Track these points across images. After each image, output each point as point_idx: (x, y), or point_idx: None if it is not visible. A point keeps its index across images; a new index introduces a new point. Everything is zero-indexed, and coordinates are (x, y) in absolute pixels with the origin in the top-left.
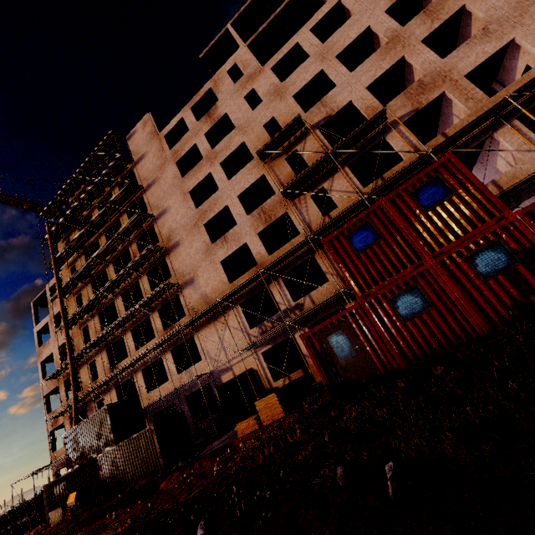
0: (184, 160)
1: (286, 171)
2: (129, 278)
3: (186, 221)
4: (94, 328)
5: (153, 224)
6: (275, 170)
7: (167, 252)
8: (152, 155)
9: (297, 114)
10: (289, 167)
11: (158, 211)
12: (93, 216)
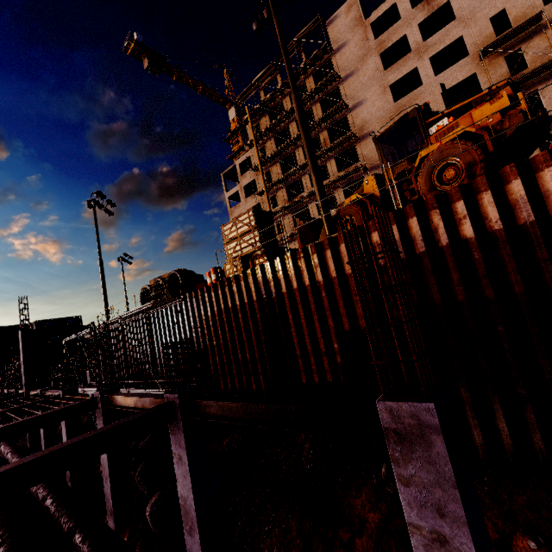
0: (385, 52)
1: (501, 71)
2: (319, 160)
3: (382, 113)
4: (283, 197)
5: (346, 114)
6: (489, 69)
7: (358, 141)
8: (354, 45)
9: (534, 6)
10: (506, 67)
11: (353, 102)
12: (284, 103)
